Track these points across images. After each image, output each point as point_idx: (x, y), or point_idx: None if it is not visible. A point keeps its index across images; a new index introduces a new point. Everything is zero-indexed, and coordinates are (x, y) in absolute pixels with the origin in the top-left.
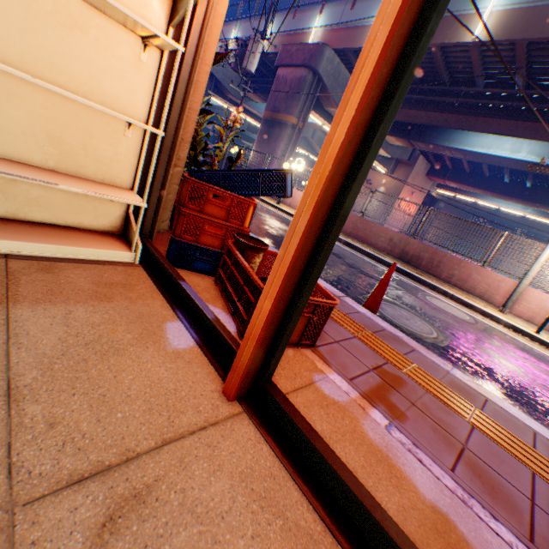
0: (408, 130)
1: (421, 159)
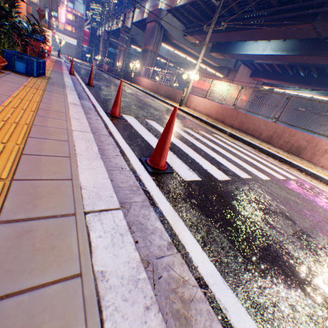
0: (220, 48)
1: (243, 67)
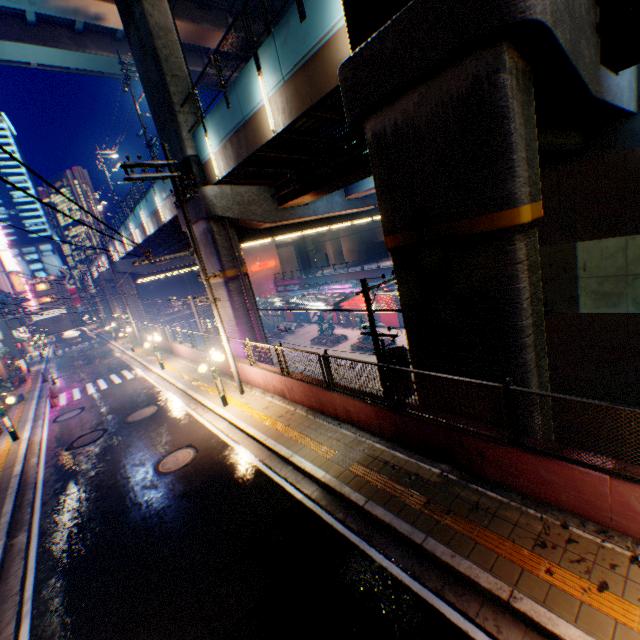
0: None
1: None
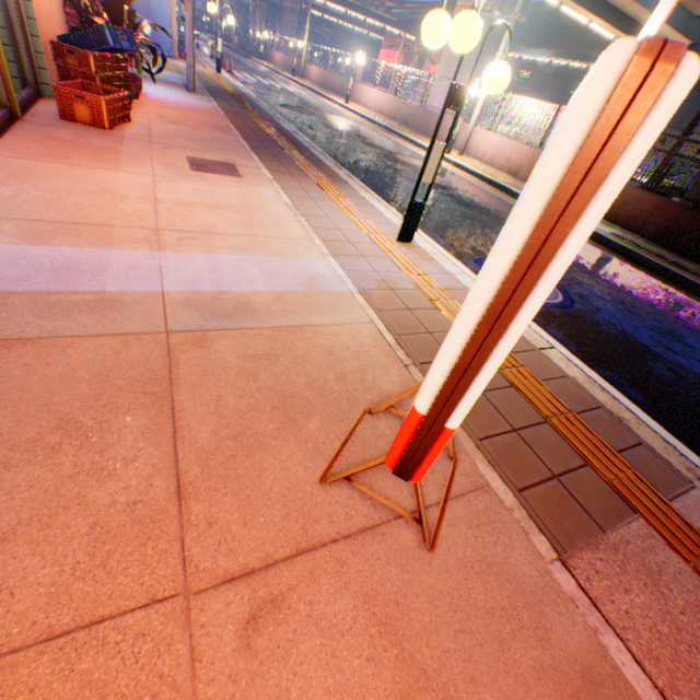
0: None
1: None
